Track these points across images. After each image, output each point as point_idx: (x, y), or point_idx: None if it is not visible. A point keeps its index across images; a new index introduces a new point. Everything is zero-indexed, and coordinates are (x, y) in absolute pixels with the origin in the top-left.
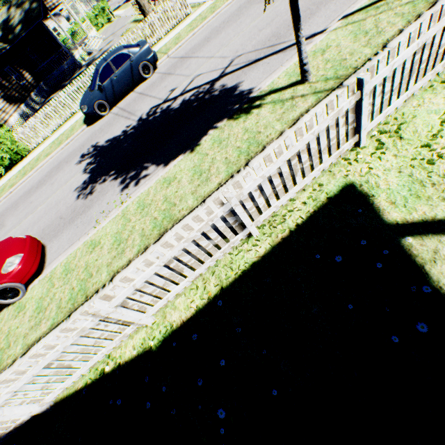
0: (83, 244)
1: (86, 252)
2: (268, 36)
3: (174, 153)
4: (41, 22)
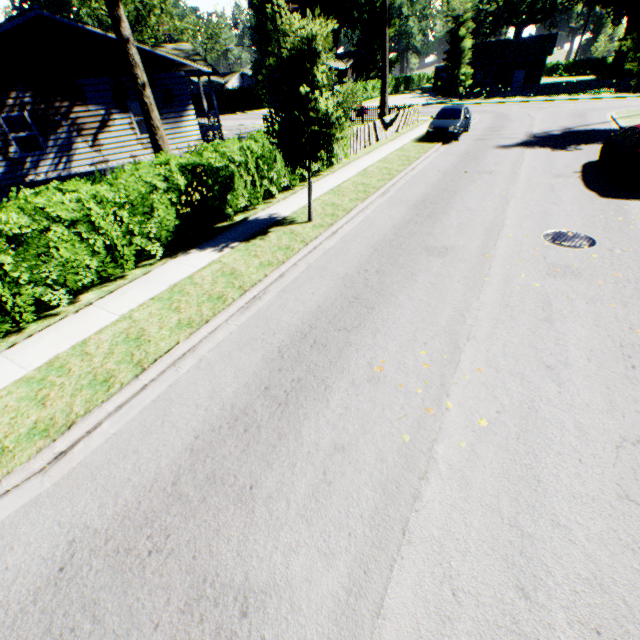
0: None
1: None
2: (567, 123)
3: None
4: (209, 79)
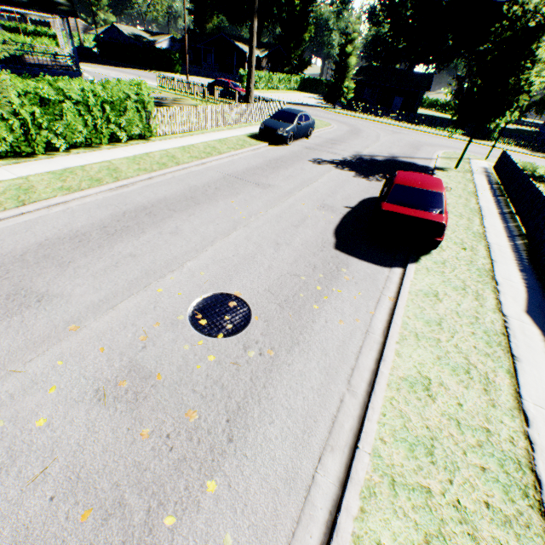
0: None
1: None
2: (399, 152)
3: None
4: (67, 19)
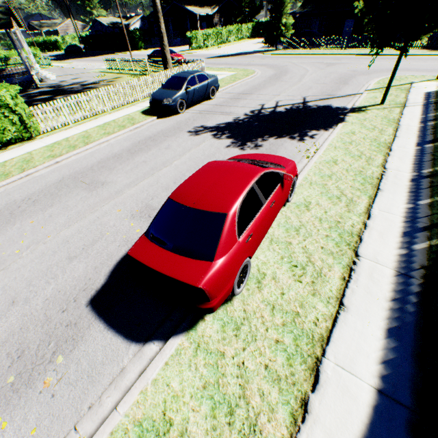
0: (315, 163)
1: (328, 165)
2: (318, 92)
3: (324, 126)
4: (6, 31)
